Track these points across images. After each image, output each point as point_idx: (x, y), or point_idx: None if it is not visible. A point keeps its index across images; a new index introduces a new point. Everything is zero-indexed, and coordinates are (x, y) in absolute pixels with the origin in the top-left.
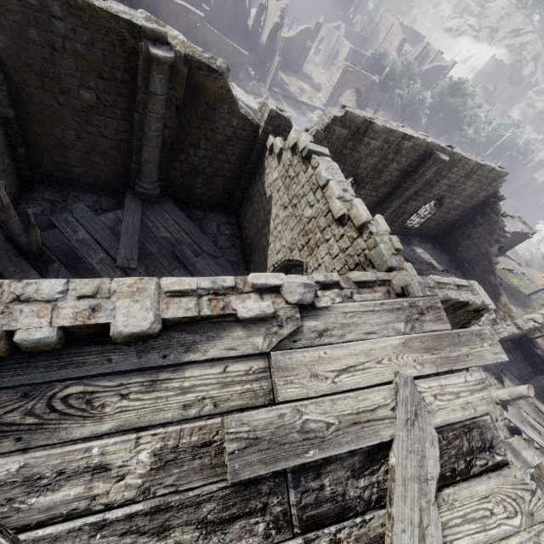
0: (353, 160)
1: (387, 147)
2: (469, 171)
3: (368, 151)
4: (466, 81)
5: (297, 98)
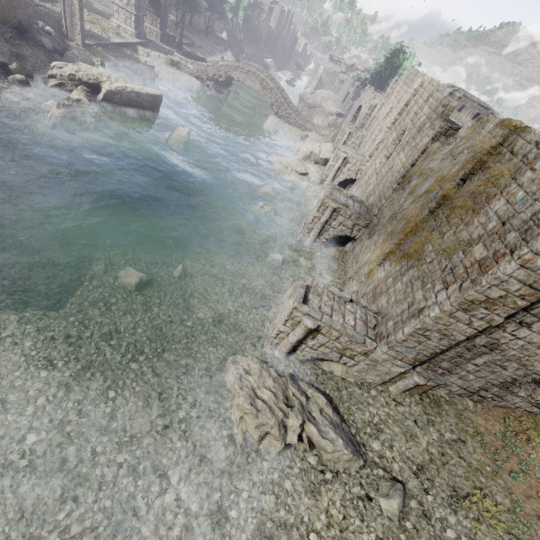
0: None
1: None
2: None
3: None
4: None
5: (111, 41)
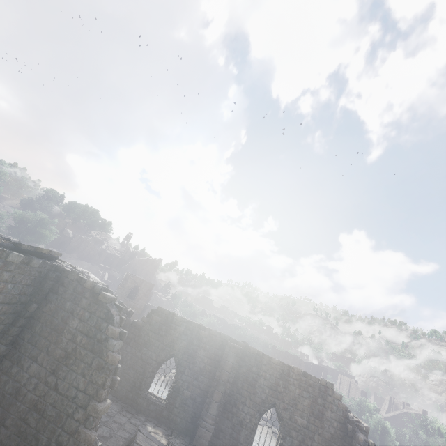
0: (168, 340)
1: (190, 333)
2: (281, 371)
3: (177, 335)
4: (431, 418)
5: None
